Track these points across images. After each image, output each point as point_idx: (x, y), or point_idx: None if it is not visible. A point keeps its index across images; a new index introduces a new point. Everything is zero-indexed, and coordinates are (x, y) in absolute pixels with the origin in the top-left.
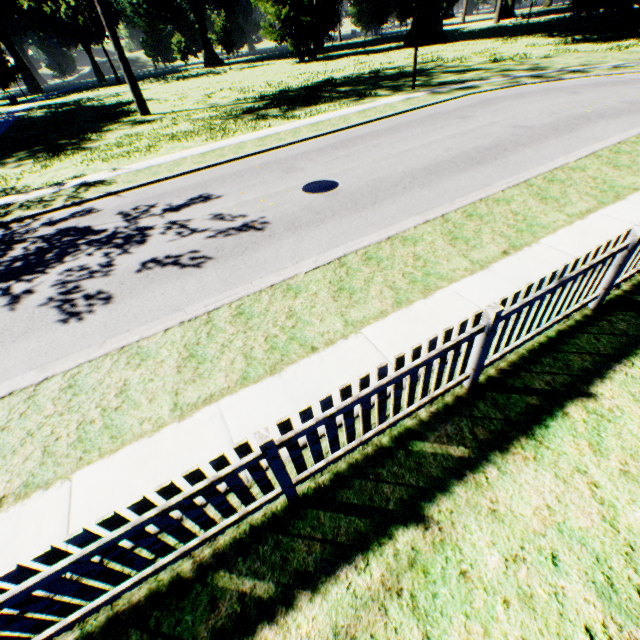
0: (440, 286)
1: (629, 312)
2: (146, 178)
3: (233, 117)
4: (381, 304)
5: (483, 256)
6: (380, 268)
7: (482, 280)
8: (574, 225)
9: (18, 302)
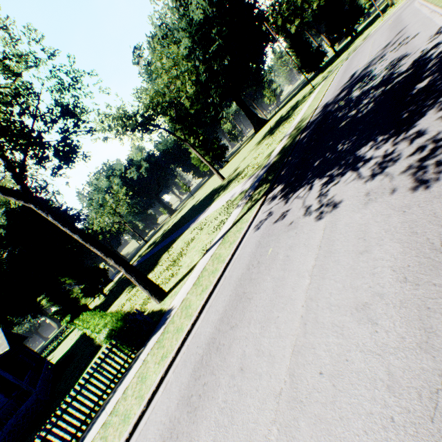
0: None
1: None
2: (313, 107)
3: (271, 136)
4: None
5: None
6: None
7: None
8: None
9: (385, 59)
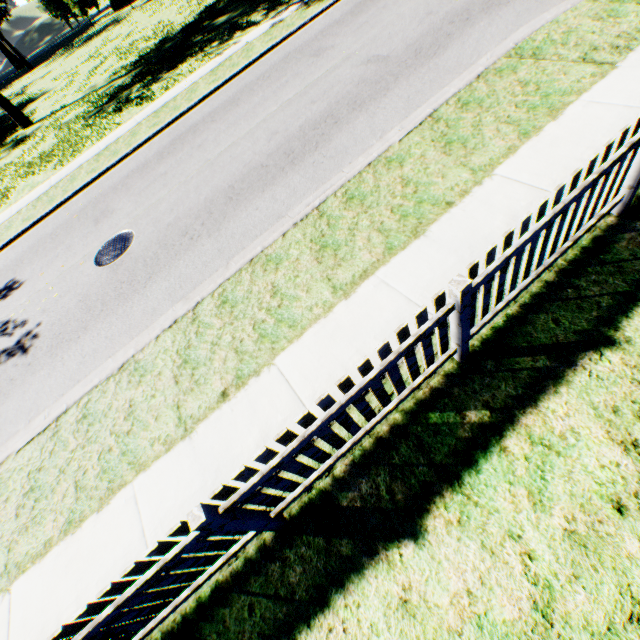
0: (125, 481)
1: (319, 537)
2: None
3: (97, 111)
4: (53, 524)
5: (198, 404)
6: (86, 439)
7: (173, 465)
8: (333, 313)
9: None
